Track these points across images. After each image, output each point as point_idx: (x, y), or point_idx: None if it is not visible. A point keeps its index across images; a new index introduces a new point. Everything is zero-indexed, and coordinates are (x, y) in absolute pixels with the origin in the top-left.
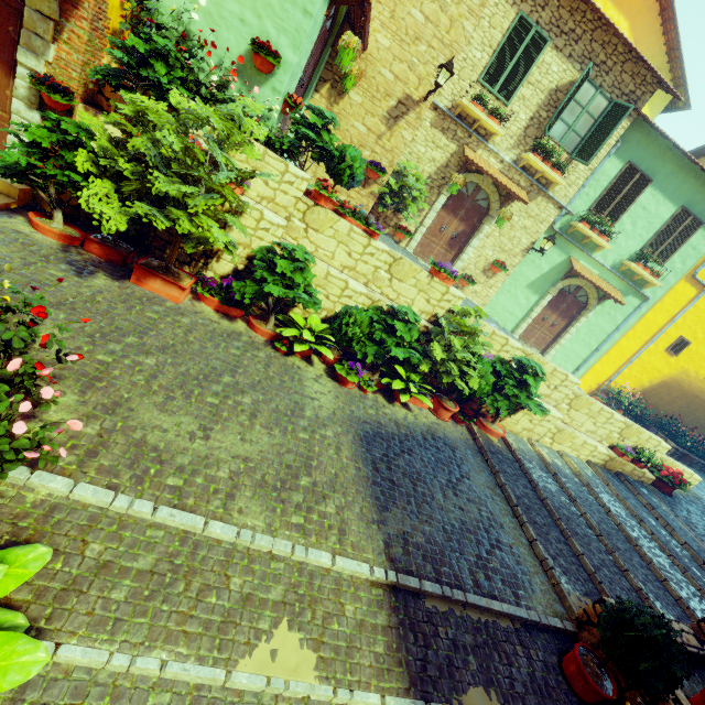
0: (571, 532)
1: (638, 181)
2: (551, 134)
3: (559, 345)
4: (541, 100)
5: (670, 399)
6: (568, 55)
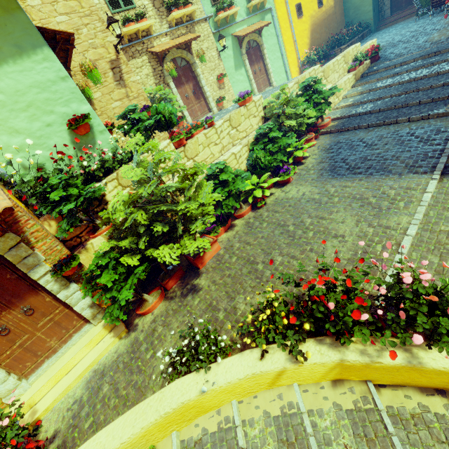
0: (404, 103)
1: None
2: None
3: (271, 74)
4: None
5: (319, 34)
6: None
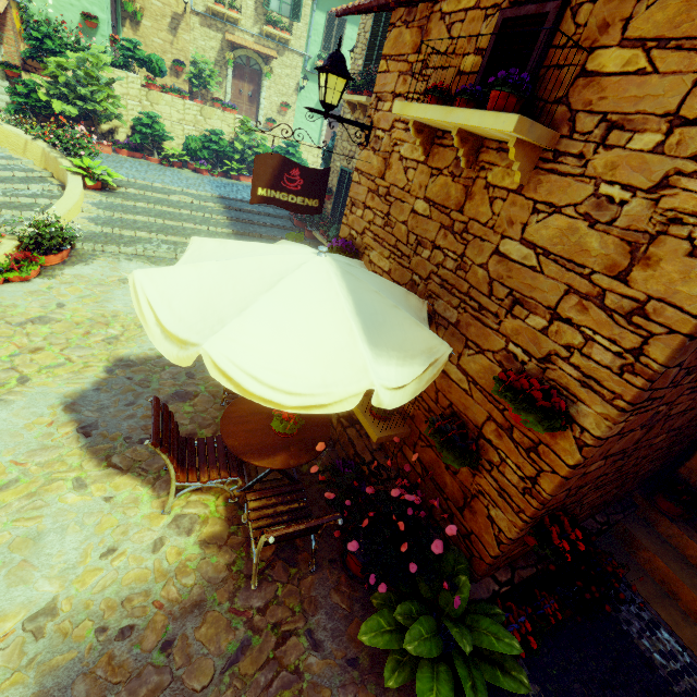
0: None
1: (339, 23)
2: (272, 9)
3: None
4: None
5: None
6: None
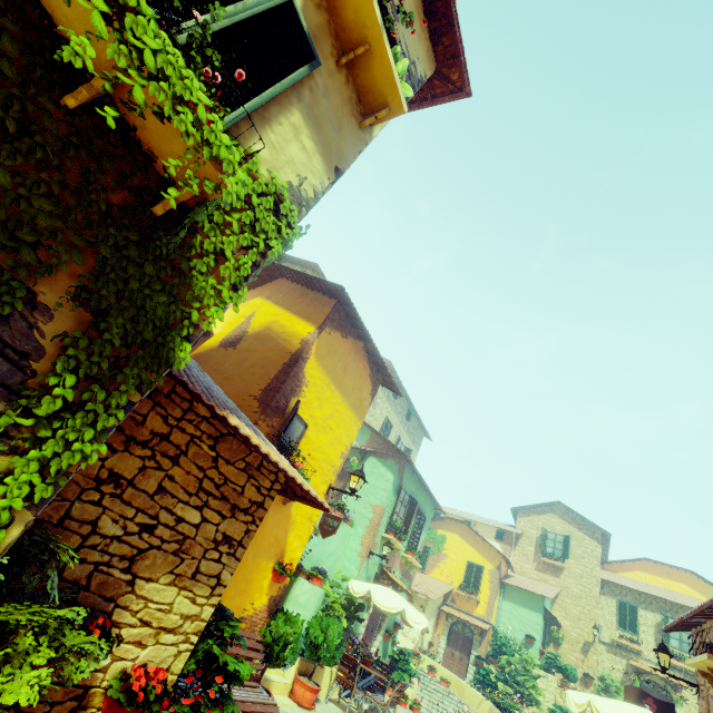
0: None
1: None
2: (672, 646)
3: None
4: (653, 630)
5: None
6: (651, 610)
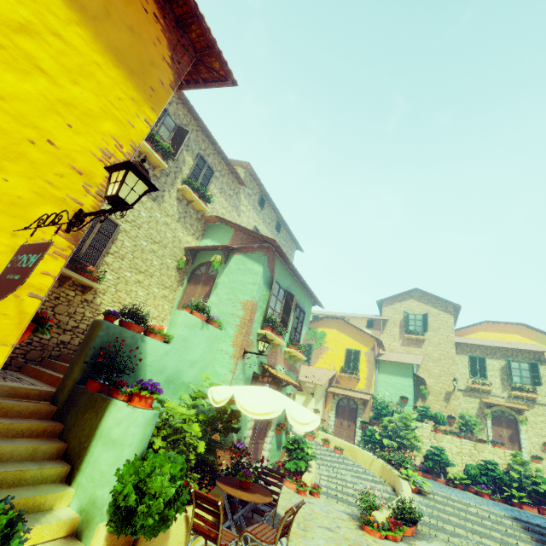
0: None
1: None
2: (515, 381)
3: None
4: (499, 373)
5: None
6: (496, 358)
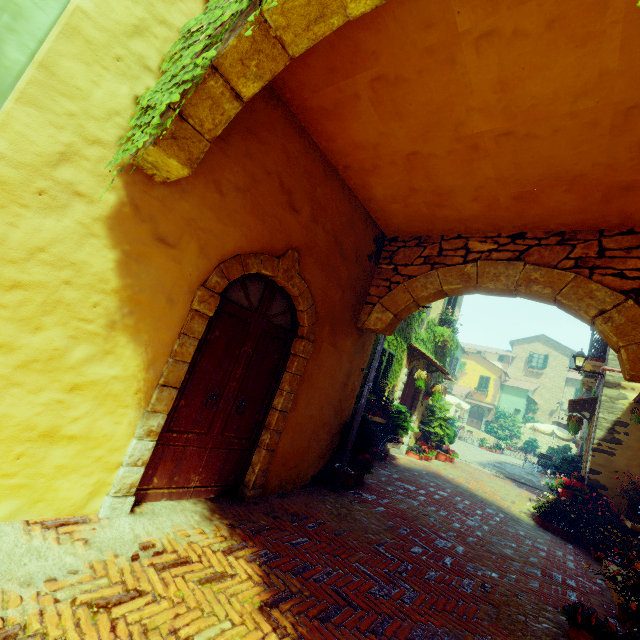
0: None
1: None
2: None
3: None
4: None
5: None
6: None
